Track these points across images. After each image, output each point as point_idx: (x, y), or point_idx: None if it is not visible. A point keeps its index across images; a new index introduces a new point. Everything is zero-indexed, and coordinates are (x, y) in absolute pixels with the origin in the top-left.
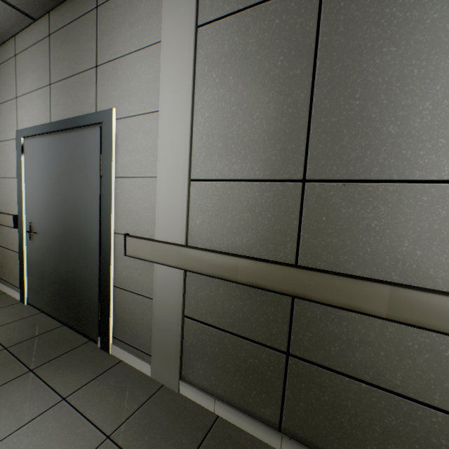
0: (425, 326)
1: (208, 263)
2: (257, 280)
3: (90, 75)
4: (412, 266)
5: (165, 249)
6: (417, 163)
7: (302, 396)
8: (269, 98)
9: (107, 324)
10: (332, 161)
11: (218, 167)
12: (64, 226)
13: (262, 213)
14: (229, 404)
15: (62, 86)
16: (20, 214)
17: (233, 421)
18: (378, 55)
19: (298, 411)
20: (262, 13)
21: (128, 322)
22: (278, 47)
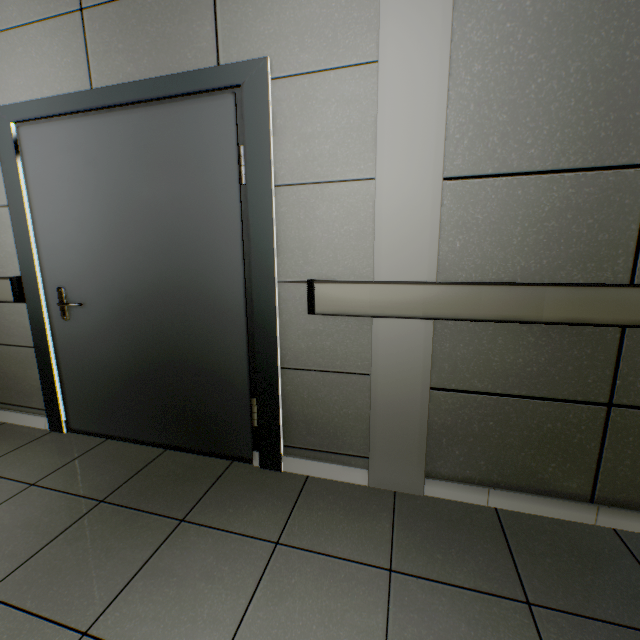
0: None
1: (488, 302)
2: (577, 315)
3: None
4: None
5: (400, 293)
6: None
7: (628, 452)
8: (600, 39)
9: (274, 428)
10: None
11: (498, 154)
12: (154, 285)
13: (578, 219)
14: (510, 490)
15: (118, 13)
16: (28, 274)
17: (519, 509)
18: None
19: (621, 472)
20: None
21: (316, 418)
22: None
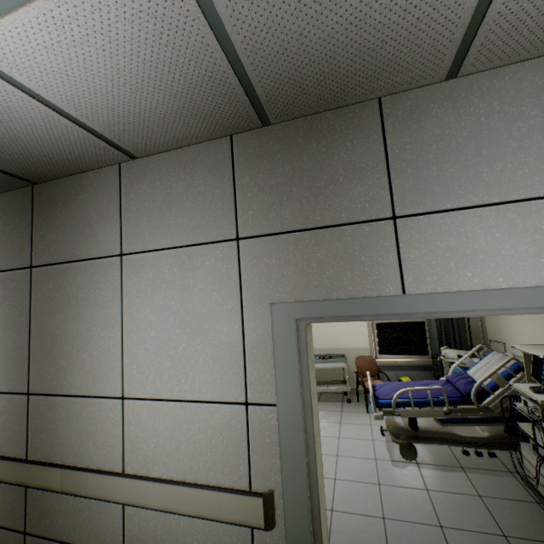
0: (76, 493)
1: None
2: (0, 475)
3: None
4: (78, 450)
5: None
6: (75, 384)
7: None
8: (10, 334)
9: None
10: (41, 381)
11: None
12: None
13: (9, 418)
14: None
15: None
16: None
17: None
18: (56, 318)
19: None
20: (6, 277)
21: None
22: (14, 301)
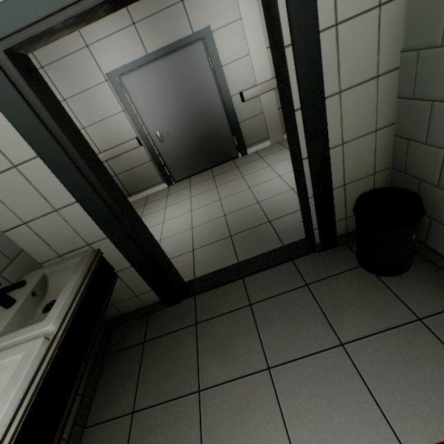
0: None
1: None
2: None
3: (177, 8)
4: None
5: (265, 85)
6: None
7: None
8: None
9: (242, 142)
10: None
11: None
12: (192, 115)
13: None
14: None
15: (150, 22)
16: (142, 133)
17: None
18: None
19: None
20: None
21: (252, 133)
22: None
